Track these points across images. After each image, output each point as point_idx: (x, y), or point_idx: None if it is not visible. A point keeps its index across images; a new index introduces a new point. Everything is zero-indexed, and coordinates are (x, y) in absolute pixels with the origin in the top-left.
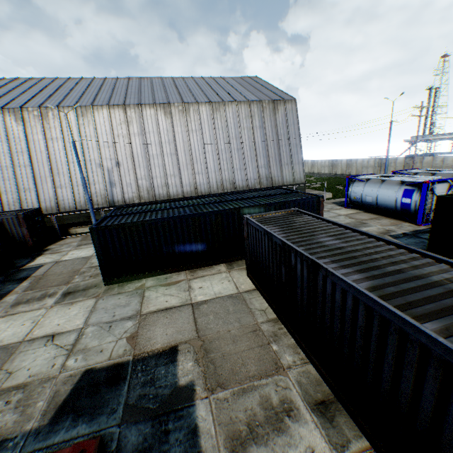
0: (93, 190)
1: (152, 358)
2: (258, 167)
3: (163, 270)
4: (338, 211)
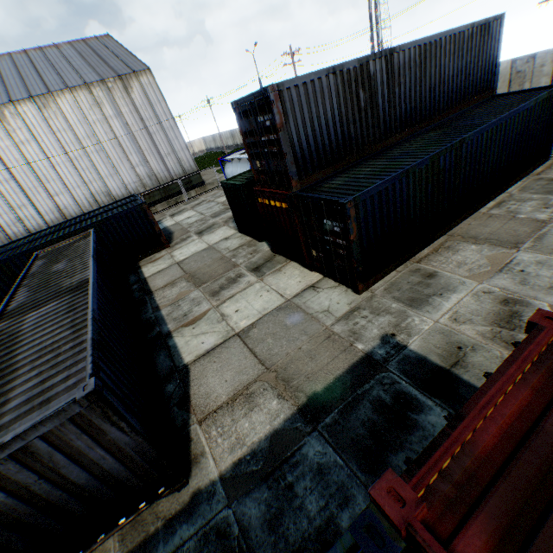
0: None
1: None
2: (134, 167)
3: None
4: (221, 199)
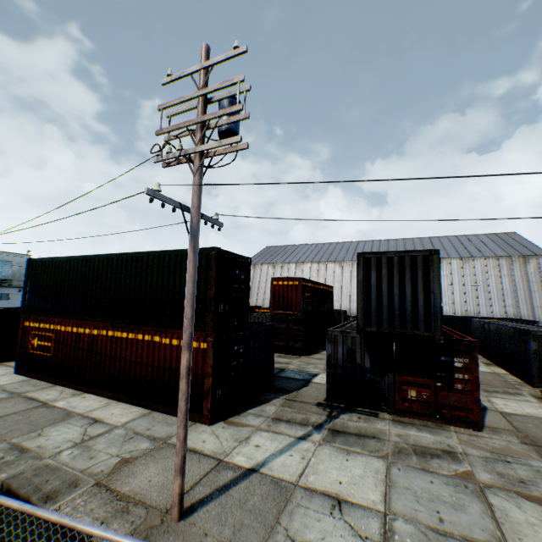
0: None
1: None
2: (504, 306)
3: None
4: None
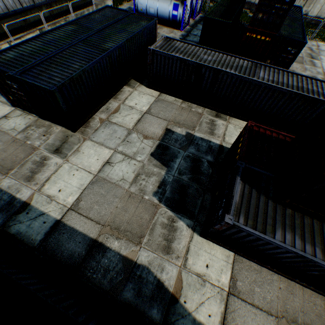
0: None
1: (166, 136)
2: None
3: (100, 105)
4: None
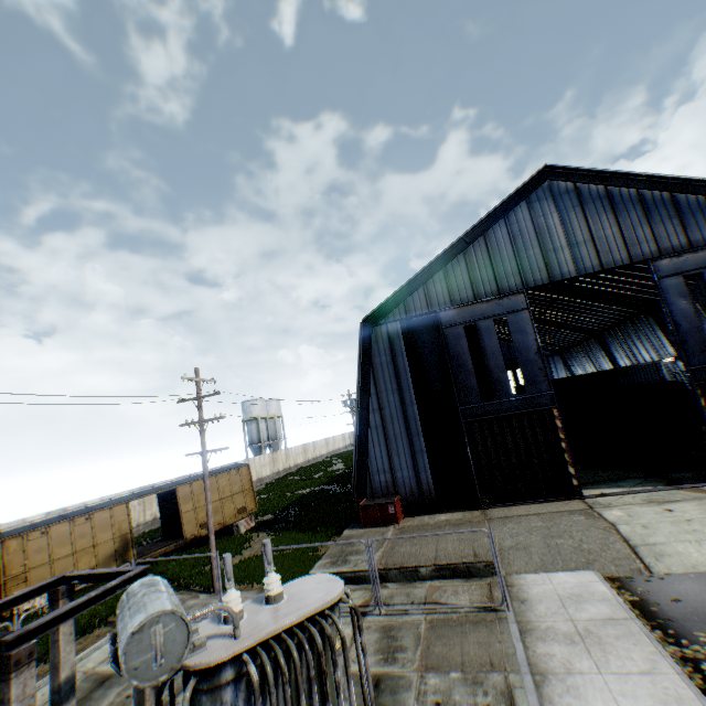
0: None
1: None
2: None
3: None
4: None
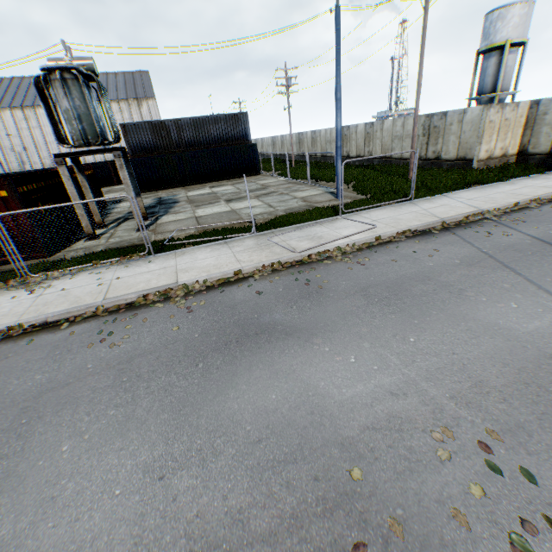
0: (12, 167)
1: None
2: None
3: None
4: None
